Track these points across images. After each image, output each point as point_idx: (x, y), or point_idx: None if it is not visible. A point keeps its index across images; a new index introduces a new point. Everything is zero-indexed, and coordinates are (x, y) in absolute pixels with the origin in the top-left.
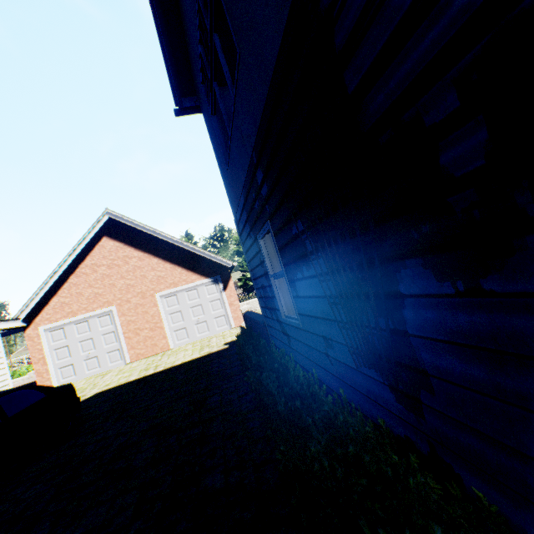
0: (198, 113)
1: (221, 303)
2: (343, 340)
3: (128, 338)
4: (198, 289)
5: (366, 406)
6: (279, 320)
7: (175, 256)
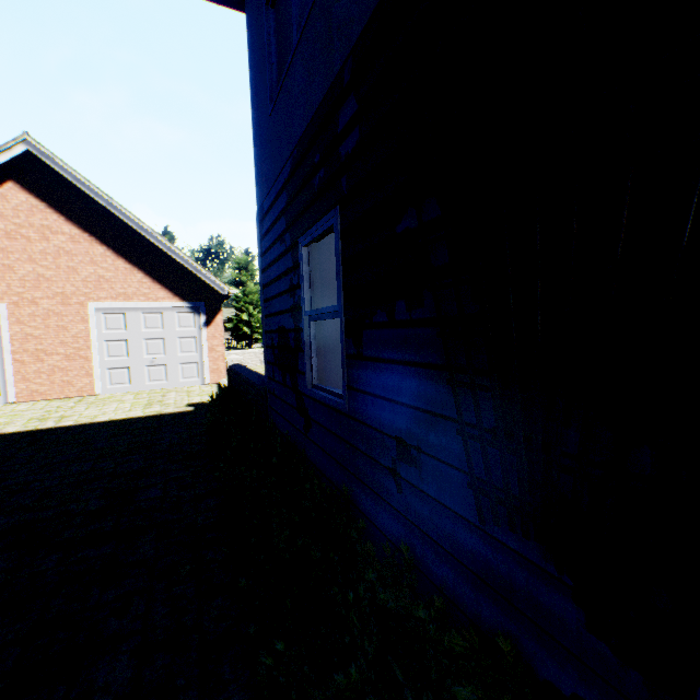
0: (237, 7)
1: (197, 344)
2: (457, 460)
3: (21, 362)
4: (164, 313)
5: (468, 593)
6: (299, 390)
7: (138, 253)
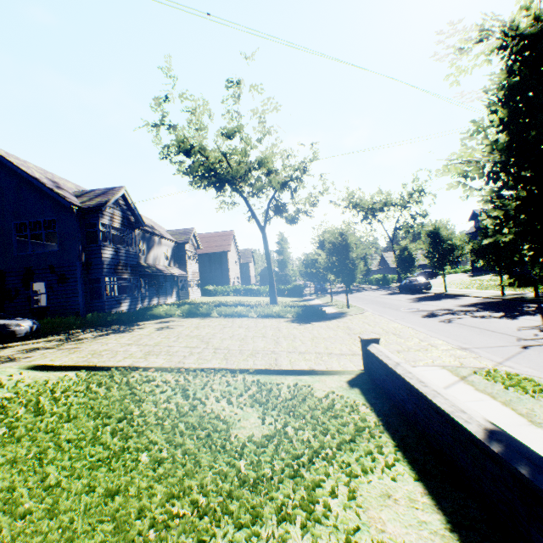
0: None
1: None
2: None
3: None
4: None
5: None
6: None
7: None
